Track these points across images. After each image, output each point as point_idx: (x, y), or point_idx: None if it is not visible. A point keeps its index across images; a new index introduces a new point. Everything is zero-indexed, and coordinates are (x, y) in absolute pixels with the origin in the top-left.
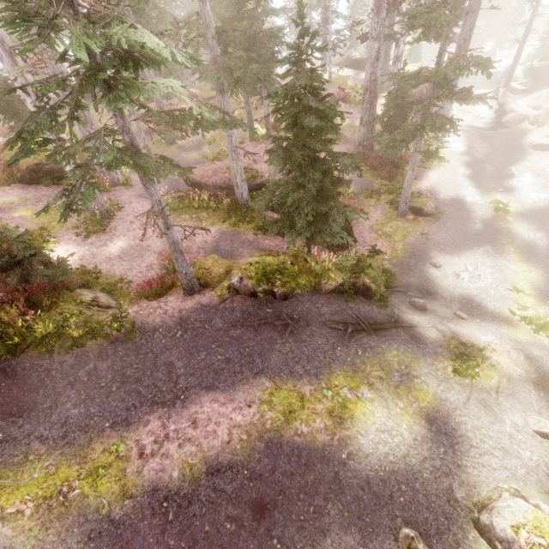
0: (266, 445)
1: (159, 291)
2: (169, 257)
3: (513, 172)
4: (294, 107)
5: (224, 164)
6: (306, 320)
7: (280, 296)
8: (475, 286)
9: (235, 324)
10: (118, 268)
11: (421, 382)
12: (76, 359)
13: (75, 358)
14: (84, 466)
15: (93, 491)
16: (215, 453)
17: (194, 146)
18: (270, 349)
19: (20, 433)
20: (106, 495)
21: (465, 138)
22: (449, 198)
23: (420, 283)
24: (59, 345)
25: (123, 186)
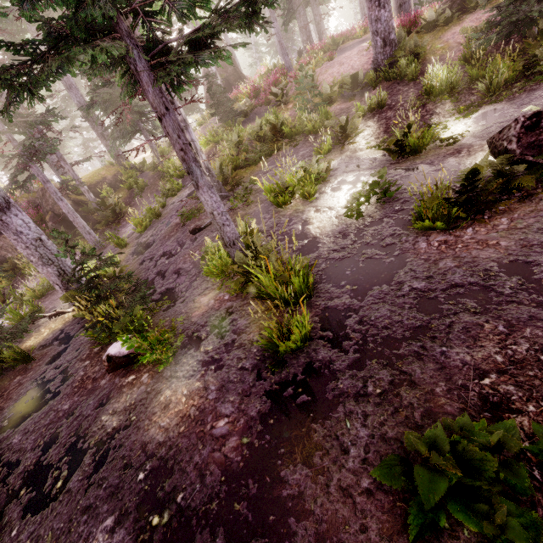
0: None
1: None
2: None
3: None
4: None
5: None
6: None
7: None
8: None
9: None
10: None
11: None
12: None
13: None
14: None
15: None
16: None
17: None
18: None
19: None
20: None
21: None
22: None
23: None
24: None
25: None
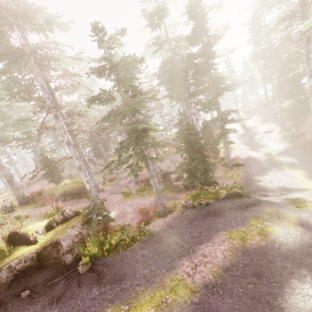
0: (242, 253)
1: (148, 220)
2: (140, 211)
3: (264, 143)
4: (184, 135)
5: (144, 171)
6: (222, 209)
7: (204, 204)
8: (281, 183)
9: (193, 220)
10: (118, 222)
11: (287, 214)
12: (131, 253)
13: (130, 253)
14: (166, 289)
15: (177, 296)
16: (222, 263)
17: (123, 171)
18: (215, 223)
19: (126, 286)
20: (185, 295)
21: (236, 137)
22: (246, 157)
23: (258, 188)
24: (122, 248)
25: (102, 192)
